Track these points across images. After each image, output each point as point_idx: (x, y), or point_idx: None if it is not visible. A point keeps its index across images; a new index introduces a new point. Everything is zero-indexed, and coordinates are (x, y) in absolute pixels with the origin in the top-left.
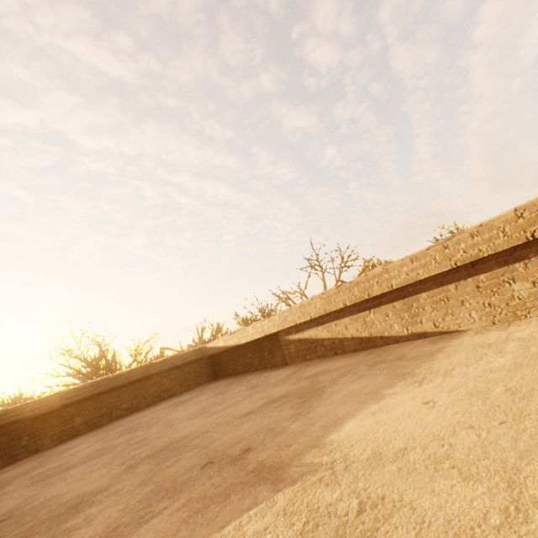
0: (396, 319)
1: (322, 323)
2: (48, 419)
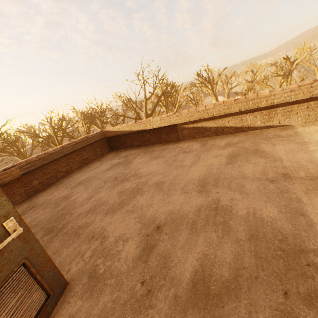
0: (260, 119)
1: (213, 119)
2: (12, 185)
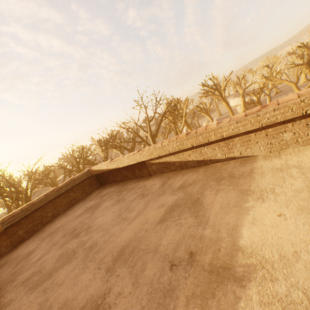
0: (219, 151)
1: (174, 153)
2: None
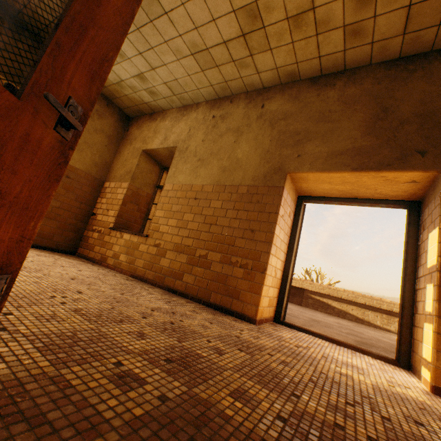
0: (380, 320)
1: (339, 301)
2: None
